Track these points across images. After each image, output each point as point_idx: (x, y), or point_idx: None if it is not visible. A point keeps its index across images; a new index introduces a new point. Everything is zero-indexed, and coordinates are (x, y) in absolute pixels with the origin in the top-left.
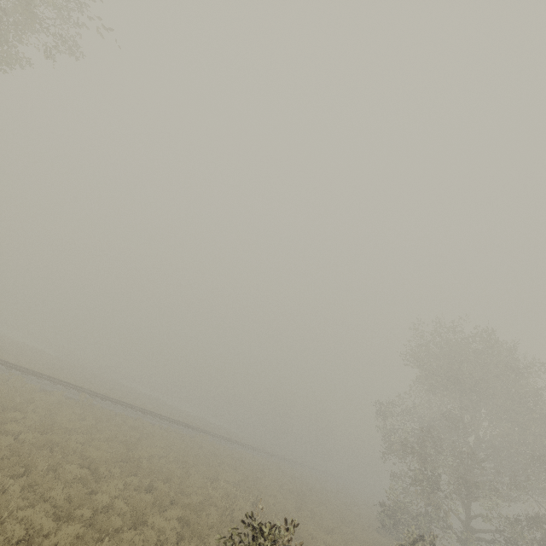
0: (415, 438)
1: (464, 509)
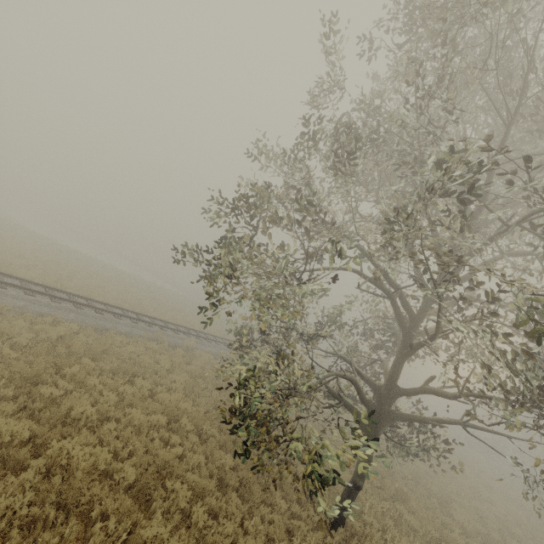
0: None
1: None
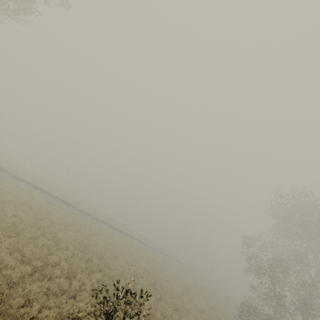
0: (269, 264)
1: (302, 319)
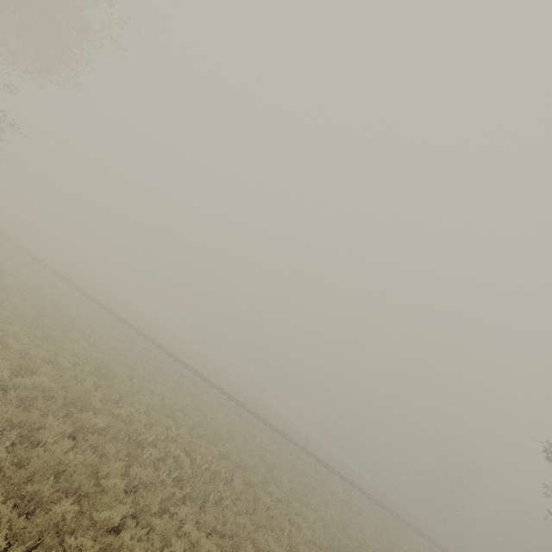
0: None
1: None
